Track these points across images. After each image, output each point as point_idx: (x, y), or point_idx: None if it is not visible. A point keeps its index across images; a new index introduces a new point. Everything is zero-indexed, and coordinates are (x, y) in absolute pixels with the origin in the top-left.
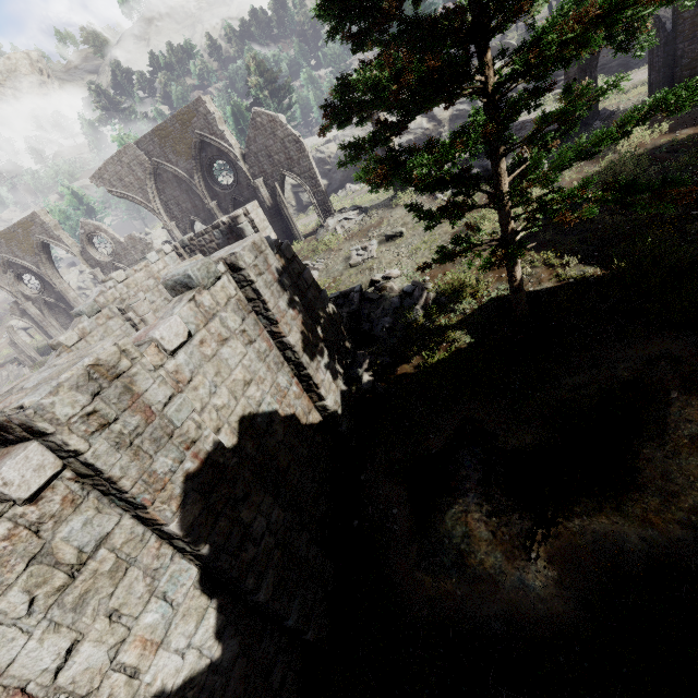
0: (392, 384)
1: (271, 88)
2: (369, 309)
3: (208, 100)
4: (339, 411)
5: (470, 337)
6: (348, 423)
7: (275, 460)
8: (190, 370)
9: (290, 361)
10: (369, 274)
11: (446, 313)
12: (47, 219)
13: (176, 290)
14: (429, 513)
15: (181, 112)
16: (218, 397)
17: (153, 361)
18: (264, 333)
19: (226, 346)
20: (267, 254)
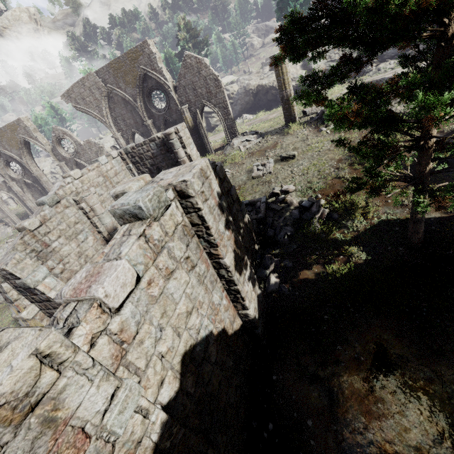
0: (295, 287)
1: (194, 42)
2: (272, 217)
3: (152, 43)
4: (257, 316)
5: (366, 254)
6: (262, 325)
7: (209, 386)
8: (136, 322)
9: (223, 278)
10: (268, 186)
11: (340, 228)
12: (28, 124)
13: (124, 219)
14: (345, 434)
15: (131, 51)
16: (163, 342)
17: (93, 328)
18: (203, 254)
19: (172, 279)
20: (211, 179)
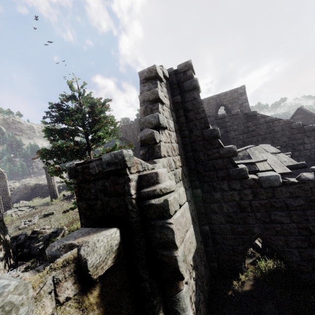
0: None
1: None
2: (30, 242)
3: None
4: None
5: None
6: None
7: None
8: None
9: None
10: (31, 231)
11: None
12: None
13: None
14: None
15: None
16: None
17: None
18: None
19: None
20: None
